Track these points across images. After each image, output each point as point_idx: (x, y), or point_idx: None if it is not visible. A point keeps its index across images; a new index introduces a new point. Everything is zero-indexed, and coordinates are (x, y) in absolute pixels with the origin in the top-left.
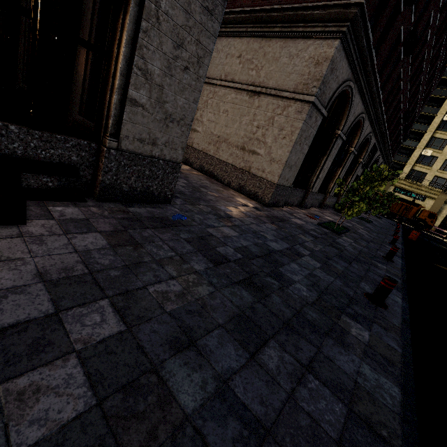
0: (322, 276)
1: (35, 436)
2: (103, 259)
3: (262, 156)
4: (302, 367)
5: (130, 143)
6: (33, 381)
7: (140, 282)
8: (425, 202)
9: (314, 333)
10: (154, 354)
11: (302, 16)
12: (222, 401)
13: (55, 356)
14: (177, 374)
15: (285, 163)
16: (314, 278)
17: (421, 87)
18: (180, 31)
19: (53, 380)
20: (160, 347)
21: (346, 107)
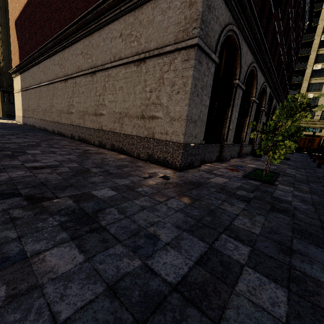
0: None
1: None
2: None
3: (161, 119)
4: None
5: None
6: None
7: None
8: (323, 133)
9: None
10: None
11: None
12: None
13: None
14: None
15: (186, 118)
16: None
17: (292, 44)
18: None
19: None
20: None
21: (236, 56)
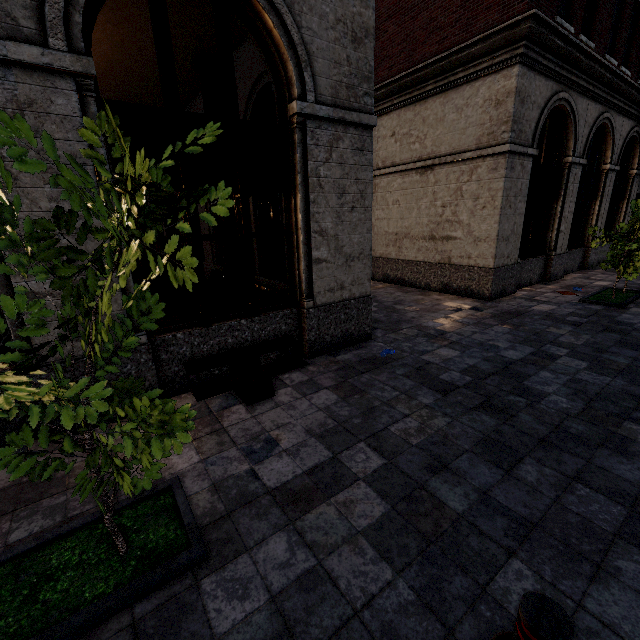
0: (590, 378)
1: (365, 523)
2: (342, 411)
3: (461, 240)
4: (567, 478)
5: (323, 296)
6: (347, 497)
7: (381, 425)
8: None
9: (581, 446)
10: (416, 477)
11: (457, 60)
12: (486, 505)
13: (350, 482)
14: (441, 489)
15: (496, 238)
16: (578, 384)
17: None
18: (340, 182)
19: (357, 495)
20: (420, 472)
21: (566, 123)
